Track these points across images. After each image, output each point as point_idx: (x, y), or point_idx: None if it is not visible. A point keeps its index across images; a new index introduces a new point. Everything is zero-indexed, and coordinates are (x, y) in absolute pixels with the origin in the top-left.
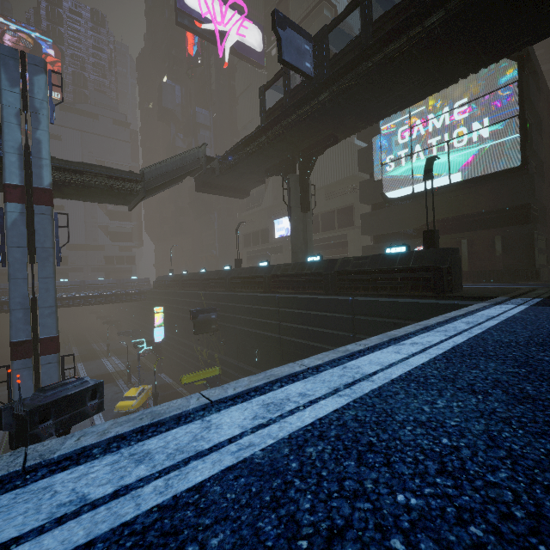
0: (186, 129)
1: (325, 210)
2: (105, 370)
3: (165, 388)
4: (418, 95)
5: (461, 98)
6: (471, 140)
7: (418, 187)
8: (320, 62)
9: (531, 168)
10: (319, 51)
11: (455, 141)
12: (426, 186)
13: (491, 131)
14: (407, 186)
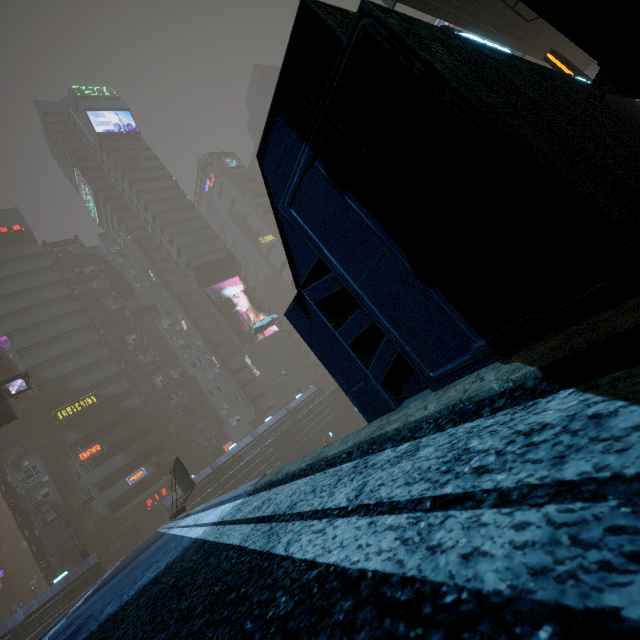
0: None
1: None
2: None
3: None
4: None
5: None
6: None
7: None
8: None
9: None
10: None
11: None
12: None
13: None
14: None
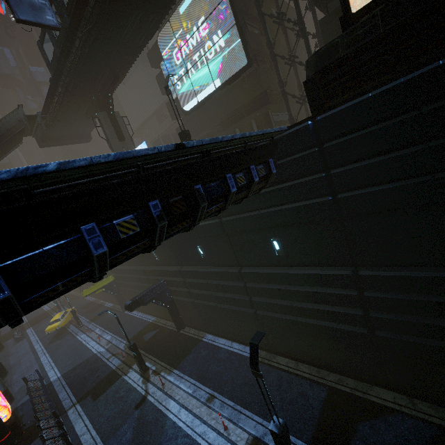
0: (31, 90)
1: (161, 132)
2: (42, 311)
3: (89, 306)
4: (152, 25)
5: (201, 17)
6: (216, 51)
7: (200, 97)
8: (61, 12)
9: (264, 62)
10: (56, 3)
11: (208, 54)
12: (204, 94)
13: (225, 40)
14: (194, 98)
